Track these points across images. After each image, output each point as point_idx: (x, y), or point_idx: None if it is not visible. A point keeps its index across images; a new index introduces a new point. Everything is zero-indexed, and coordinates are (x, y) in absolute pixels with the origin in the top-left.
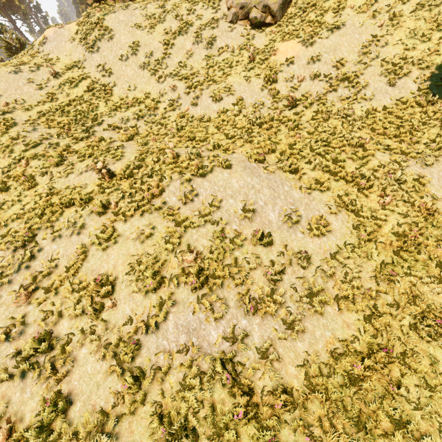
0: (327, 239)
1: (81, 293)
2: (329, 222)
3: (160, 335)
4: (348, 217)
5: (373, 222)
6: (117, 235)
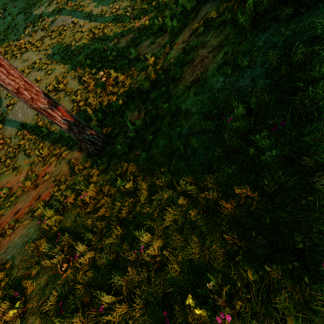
0: None
1: (41, 20)
2: None
3: (57, 24)
4: None
5: None
6: (52, 4)
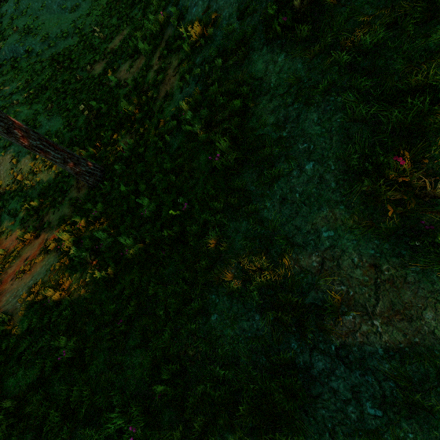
0: (78, 14)
1: None
2: (80, 4)
3: (5, 56)
4: (91, 1)
5: (99, 0)
6: None
